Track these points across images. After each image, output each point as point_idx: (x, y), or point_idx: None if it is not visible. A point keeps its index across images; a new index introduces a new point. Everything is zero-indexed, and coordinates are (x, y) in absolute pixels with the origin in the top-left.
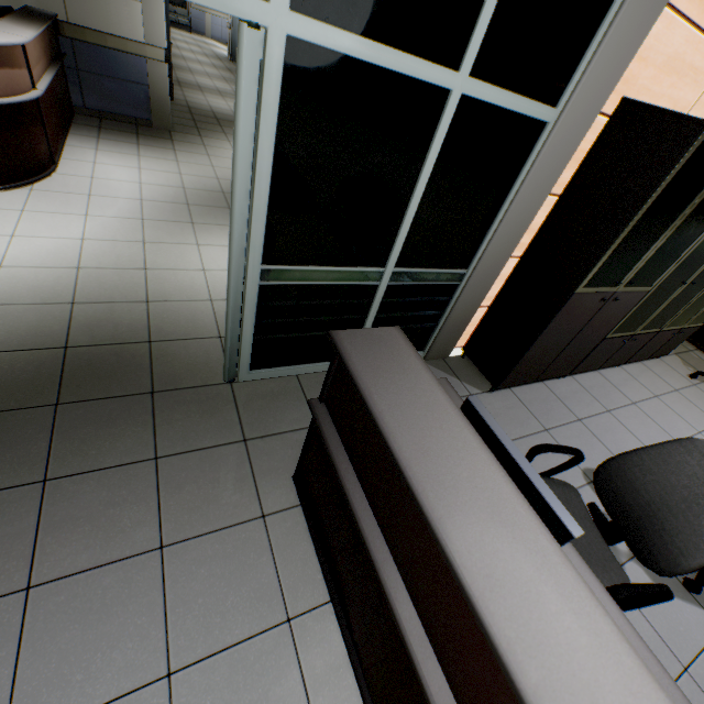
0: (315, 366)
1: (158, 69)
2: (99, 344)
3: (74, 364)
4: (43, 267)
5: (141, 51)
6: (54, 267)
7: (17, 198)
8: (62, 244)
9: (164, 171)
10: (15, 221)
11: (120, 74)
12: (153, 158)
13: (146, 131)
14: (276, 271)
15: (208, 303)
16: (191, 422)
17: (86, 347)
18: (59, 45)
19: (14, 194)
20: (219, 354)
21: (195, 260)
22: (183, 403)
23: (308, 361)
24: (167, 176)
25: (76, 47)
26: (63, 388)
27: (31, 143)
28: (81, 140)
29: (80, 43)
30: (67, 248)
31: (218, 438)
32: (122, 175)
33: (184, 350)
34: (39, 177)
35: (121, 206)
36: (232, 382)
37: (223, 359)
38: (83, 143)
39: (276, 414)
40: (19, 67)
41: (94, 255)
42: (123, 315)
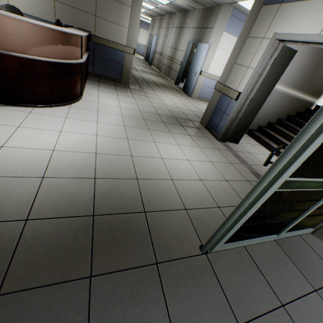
0: (256, 240)
1: (129, 57)
2: (114, 213)
3: (99, 232)
4: (77, 152)
5: (123, 49)
6: (83, 152)
7: (63, 110)
8: (86, 138)
9: (129, 102)
10: (62, 123)
11: (112, 58)
12: (123, 96)
13: (118, 84)
14: (289, 181)
15: (170, 181)
16: (192, 300)
17: (106, 215)
18: (88, 45)
19: (62, 108)
20: (189, 225)
21: (155, 151)
22: (180, 275)
23: (254, 236)
24: (131, 104)
25: (95, 46)
26: (93, 257)
27: (74, 84)
28: (91, 86)
29: (98, 44)
30: (89, 140)
31: (218, 322)
32: (111, 102)
33: (167, 220)
34: (74, 101)
35: (113, 118)
36: (206, 253)
37: (193, 229)
38: (92, 87)
39: (248, 290)
40: (78, 47)
41: (103, 145)
42: (125, 188)
